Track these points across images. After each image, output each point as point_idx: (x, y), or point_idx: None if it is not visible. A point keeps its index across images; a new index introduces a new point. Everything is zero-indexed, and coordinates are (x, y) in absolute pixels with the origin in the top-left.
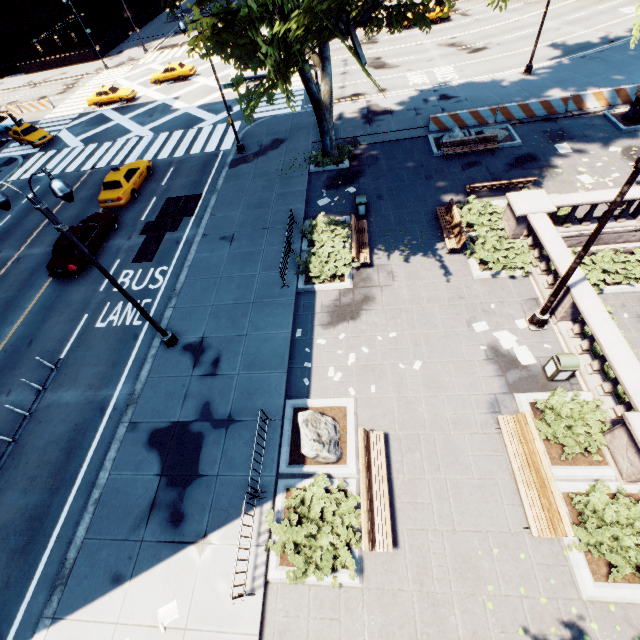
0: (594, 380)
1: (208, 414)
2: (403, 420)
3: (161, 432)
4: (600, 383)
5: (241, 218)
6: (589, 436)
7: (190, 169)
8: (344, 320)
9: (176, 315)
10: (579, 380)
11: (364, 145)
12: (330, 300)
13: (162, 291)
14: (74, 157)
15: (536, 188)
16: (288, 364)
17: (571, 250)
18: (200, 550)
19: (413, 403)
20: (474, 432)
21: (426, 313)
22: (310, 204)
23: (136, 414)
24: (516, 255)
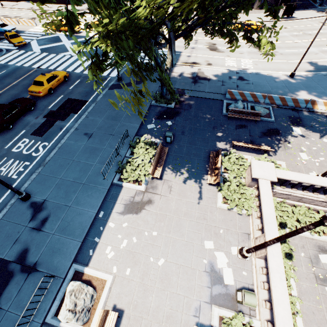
0: (265, 313)
1: (23, 259)
2: (137, 303)
3: None
4: (268, 317)
5: (101, 123)
6: None
7: (88, 83)
8: (131, 213)
9: (37, 179)
10: (256, 308)
11: (187, 96)
12: (128, 196)
13: (38, 159)
14: (32, 58)
15: (273, 153)
16: (85, 235)
17: (282, 200)
18: None
19: (148, 291)
20: None
21: (180, 223)
22: (143, 125)
23: None
24: (246, 199)
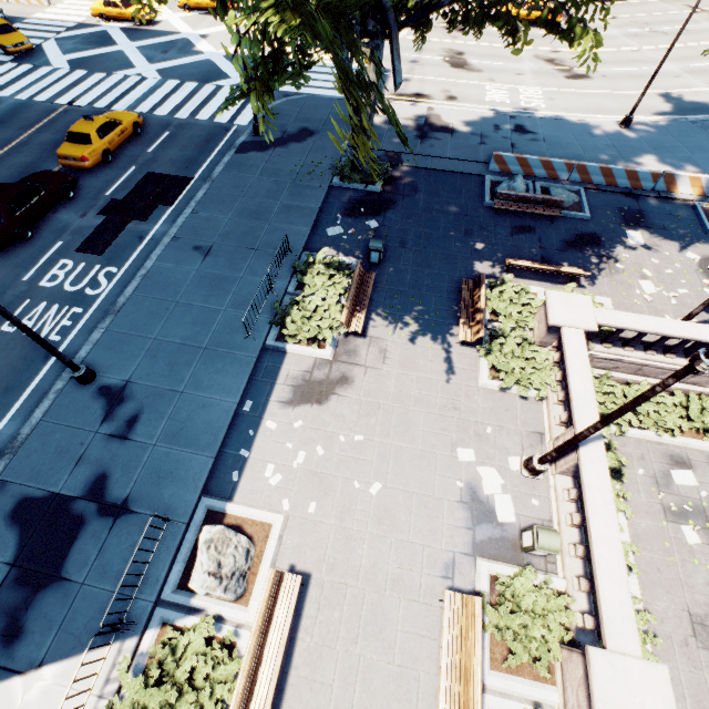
0: (574, 566)
1: (99, 492)
2: (335, 560)
3: (32, 503)
4: (580, 572)
5: (228, 226)
6: (544, 643)
7: (189, 140)
8: (308, 402)
9: (105, 341)
10: (557, 559)
11: (407, 167)
12: (300, 369)
13: (100, 301)
14: (52, 82)
15: (588, 283)
16: (221, 446)
17: (604, 373)
18: (26, 686)
19: (354, 540)
20: (414, 599)
21: (408, 418)
22: (318, 229)
23: (9, 469)
24: (536, 369)
